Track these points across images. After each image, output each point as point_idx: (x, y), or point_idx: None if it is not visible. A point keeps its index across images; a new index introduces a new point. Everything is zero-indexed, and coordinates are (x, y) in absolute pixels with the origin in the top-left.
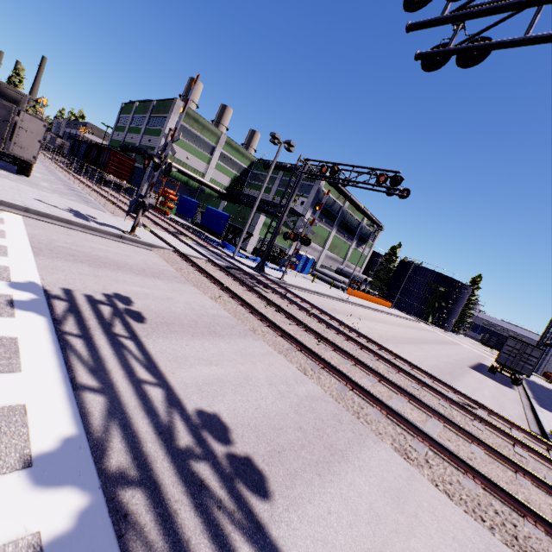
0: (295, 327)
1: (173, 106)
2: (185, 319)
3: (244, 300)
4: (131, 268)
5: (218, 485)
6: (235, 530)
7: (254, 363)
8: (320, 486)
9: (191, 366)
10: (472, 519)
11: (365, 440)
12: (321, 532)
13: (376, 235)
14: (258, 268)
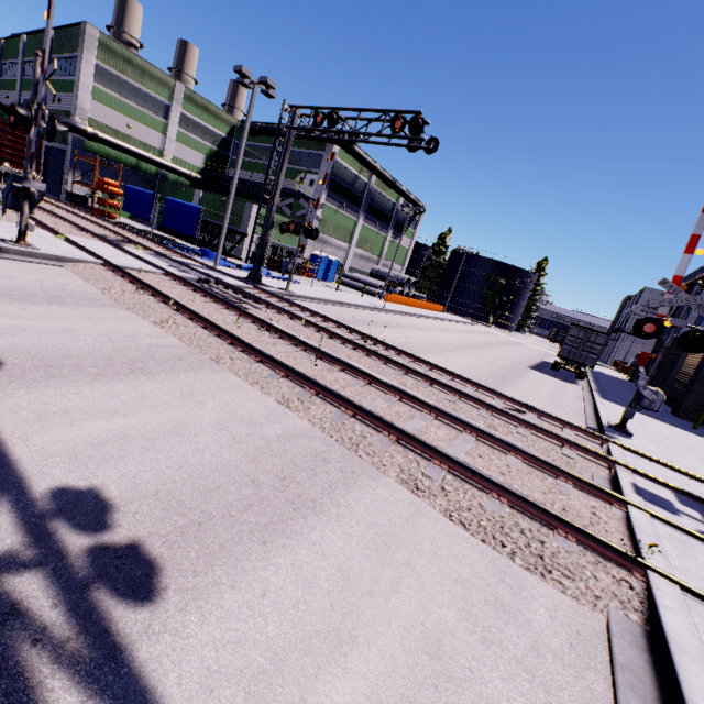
0: (290, 348)
1: (83, 37)
2: (90, 357)
3: (207, 320)
4: (5, 293)
5: (51, 603)
6: (56, 673)
7: (202, 404)
8: (260, 558)
9: (72, 423)
10: (489, 548)
11: (358, 478)
12: (238, 629)
13: (418, 220)
14: (251, 279)
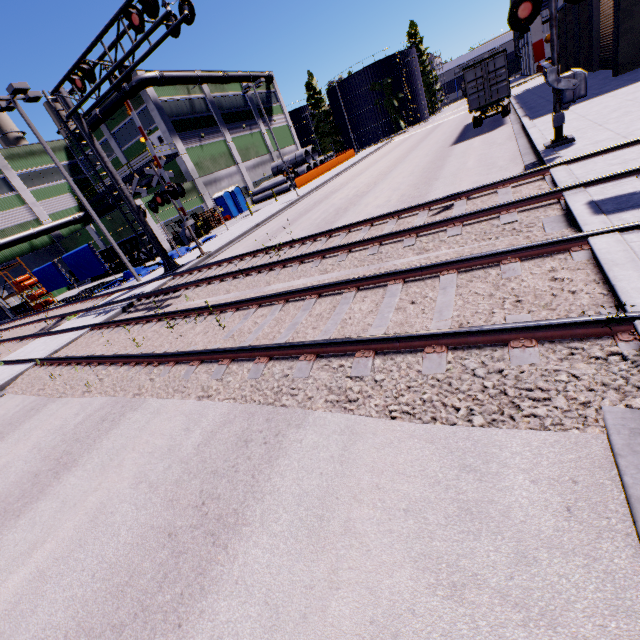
0: (207, 321)
1: None
2: (17, 488)
3: (121, 357)
4: None
5: None
6: None
7: (121, 464)
8: None
9: None
10: (440, 427)
11: (283, 439)
12: None
13: (275, 92)
14: (168, 270)
